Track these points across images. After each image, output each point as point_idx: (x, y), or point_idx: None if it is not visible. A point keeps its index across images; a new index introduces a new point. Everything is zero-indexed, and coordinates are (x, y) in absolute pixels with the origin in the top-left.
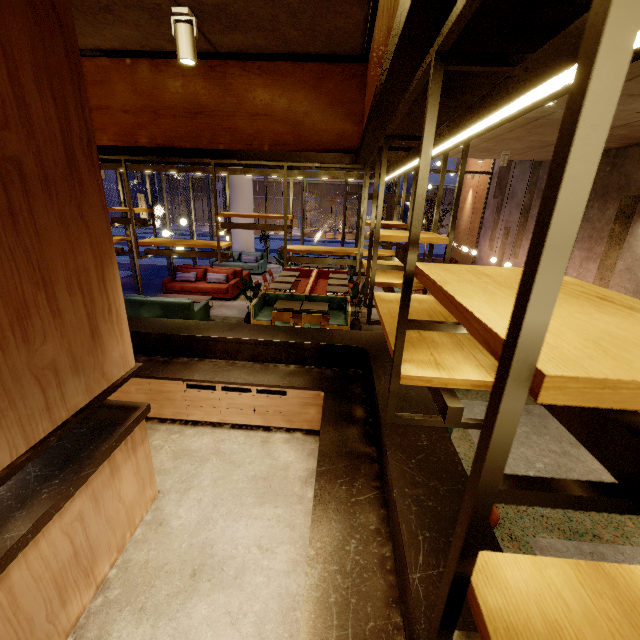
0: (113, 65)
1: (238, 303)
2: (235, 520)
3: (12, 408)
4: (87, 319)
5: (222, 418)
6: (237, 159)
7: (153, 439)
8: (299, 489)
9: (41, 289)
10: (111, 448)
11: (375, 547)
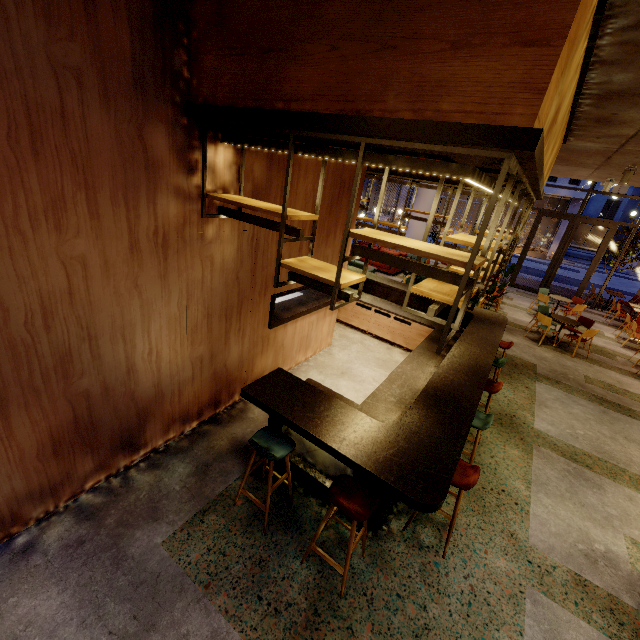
0: None
1: (395, 278)
2: (364, 367)
3: None
4: (340, 244)
5: (368, 329)
6: (426, 180)
7: None
8: None
9: (335, 227)
10: (328, 303)
11: (430, 376)
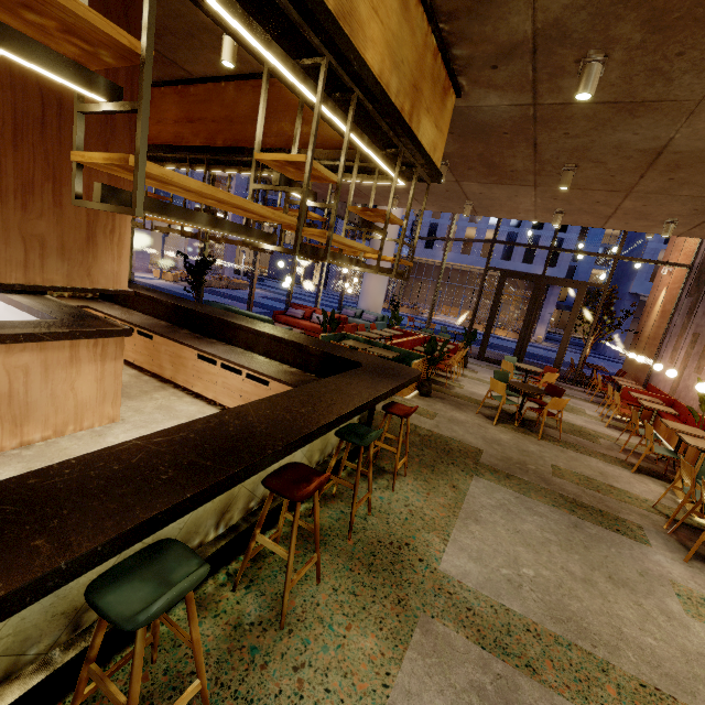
0: (214, 88)
1: None
2: None
3: None
4: (87, 225)
5: (216, 396)
6: None
7: (157, 393)
8: None
9: (50, 182)
10: (74, 335)
11: None
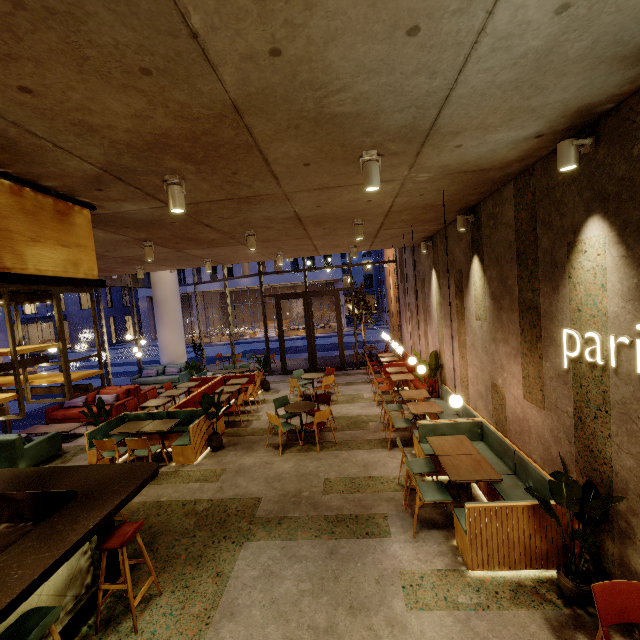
0: None
1: None
2: None
3: None
4: None
5: None
6: None
7: None
8: None
9: None
10: None
11: None
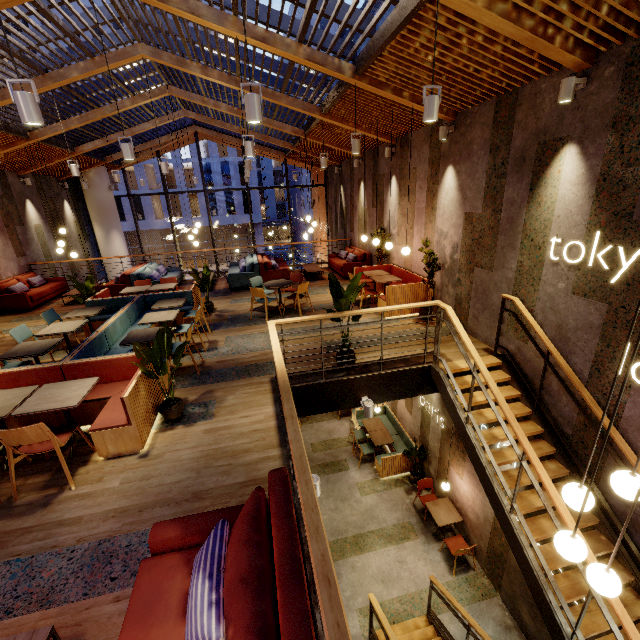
0: None
1: None
2: None
3: None
4: None
5: None
6: None
7: None
8: None
9: None
10: None
11: None
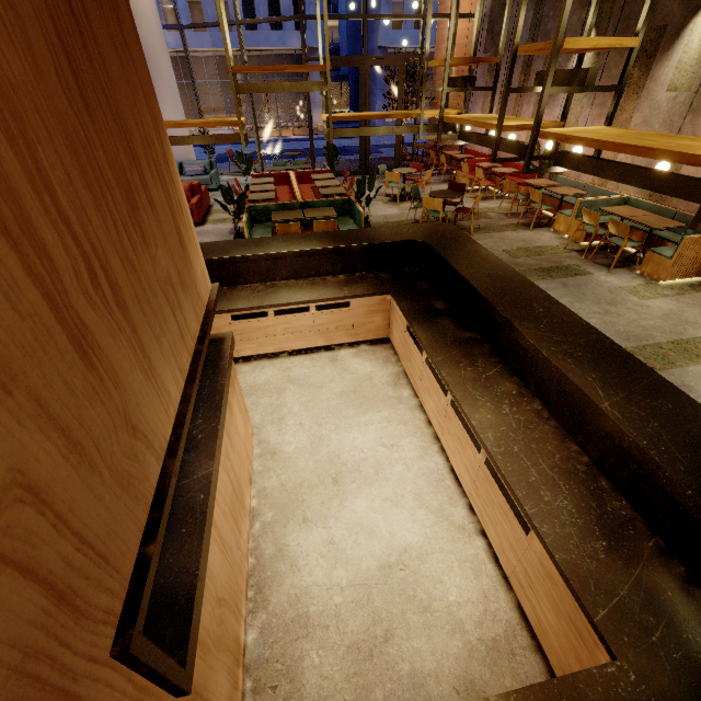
0: None
1: (210, 227)
2: (347, 431)
3: (162, 333)
4: (171, 218)
5: (278, 347)
6: None
7: None
8: (393, 392)
9: (132, 164)
10: (227, 382)
11: (526, 406)
